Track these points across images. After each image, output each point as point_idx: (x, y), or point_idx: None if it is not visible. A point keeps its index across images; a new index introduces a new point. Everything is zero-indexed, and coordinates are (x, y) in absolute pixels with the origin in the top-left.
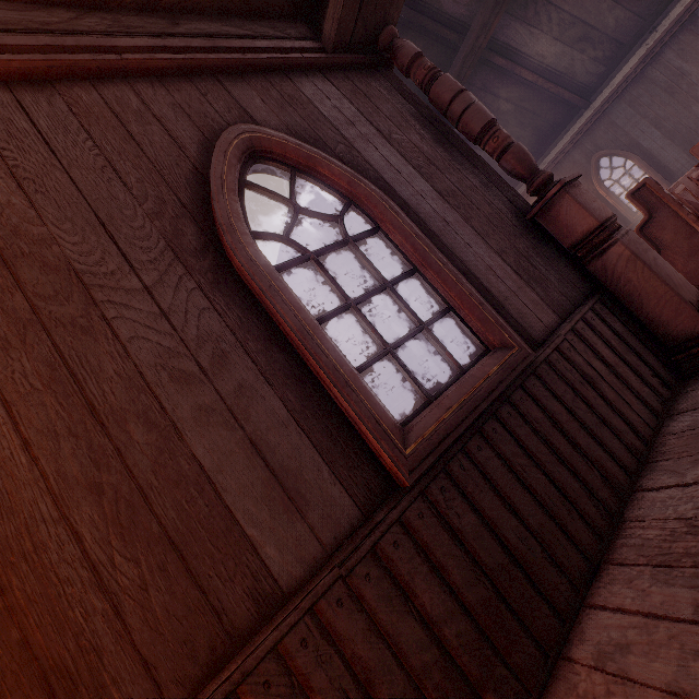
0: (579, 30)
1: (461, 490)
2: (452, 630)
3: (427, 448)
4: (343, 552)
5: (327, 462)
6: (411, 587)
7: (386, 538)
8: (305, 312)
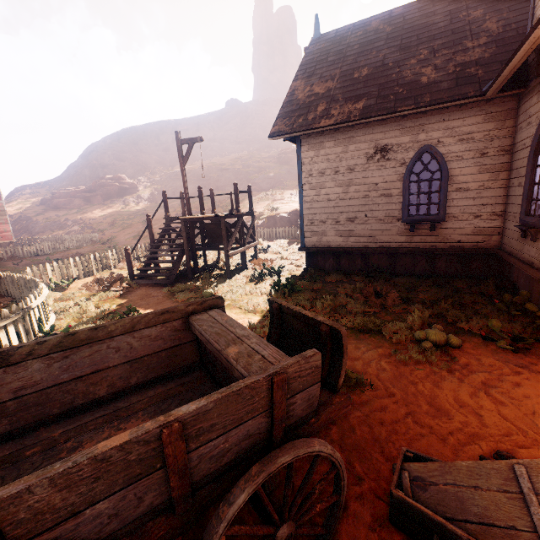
0: None
1: None
2: None
3: None
4: None
5: None
6: None
7: None
8: None
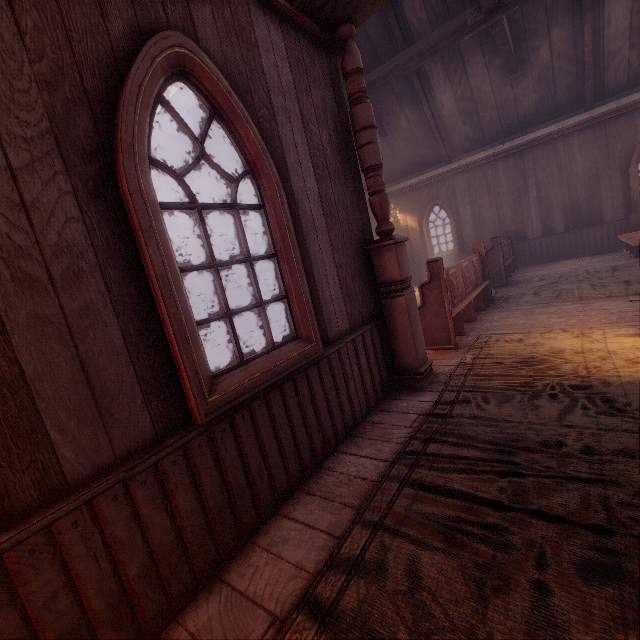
0: (470, 106)
1: (236, 433)
2: (190, 522)
3: (226, 400)
4: (132, 462)
5: (143, 392)
6: (174, 492)
7: (169, 458)
8: (173, 262)
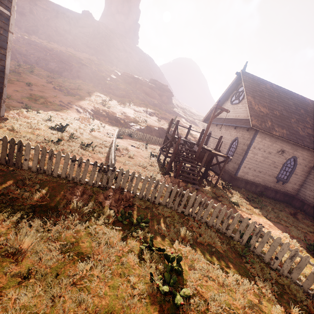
0: None
1: None
2: None
3: None
4: None
5: None
6: None
7: None
8: None
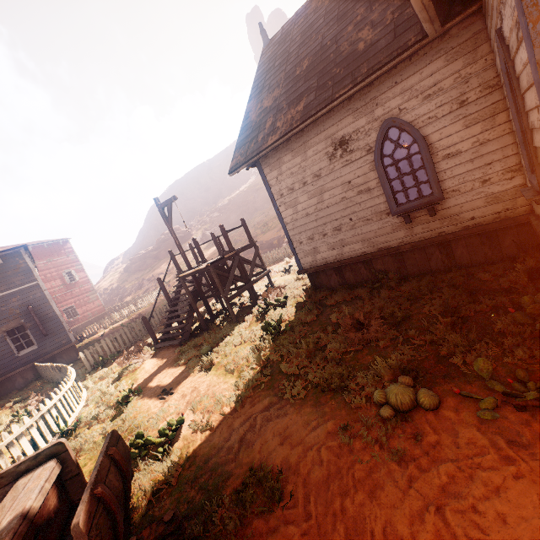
0: None
1: None
2: None
3: None
4: None
5: None
6: None
7: None
8: None
